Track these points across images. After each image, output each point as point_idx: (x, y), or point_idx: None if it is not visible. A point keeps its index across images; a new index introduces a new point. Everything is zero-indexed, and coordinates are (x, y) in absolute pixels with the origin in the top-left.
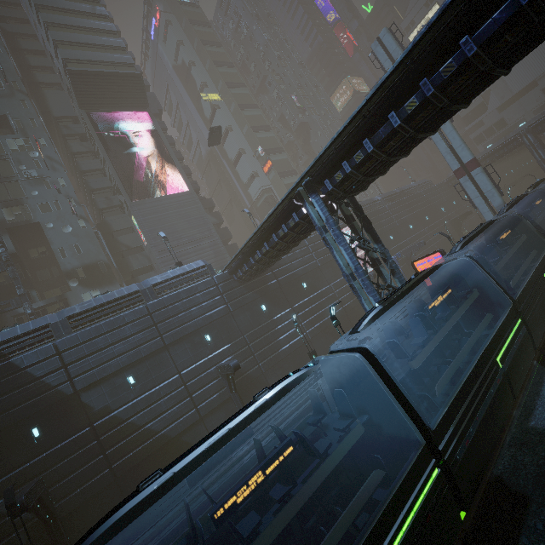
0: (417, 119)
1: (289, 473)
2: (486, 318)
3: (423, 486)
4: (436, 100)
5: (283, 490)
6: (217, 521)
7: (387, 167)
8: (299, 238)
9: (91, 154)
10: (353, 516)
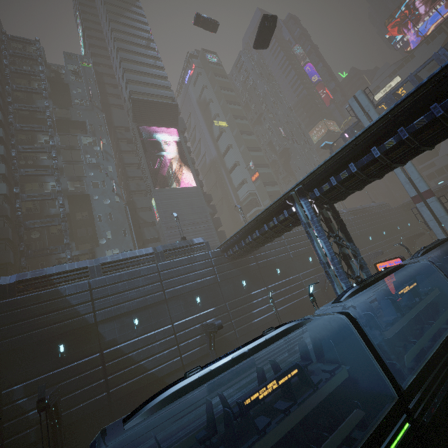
0: (393, 153)
1: (292, 391)
2: (446, 313)
3: (396, 433)
4: (409, 142)
5: (286, 404)
6: (246, 407)
7: (364, 185)
8: (284, 230)
9: (133, 153)
10: (340, 440)
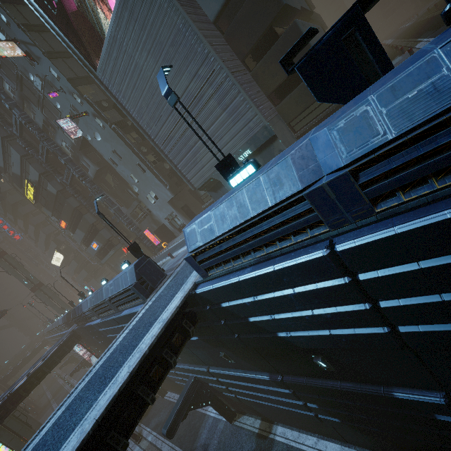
0: None
1: None
2: None
3: None
4: None
5: None
6: None
7: None
8: None
9: None
10: None
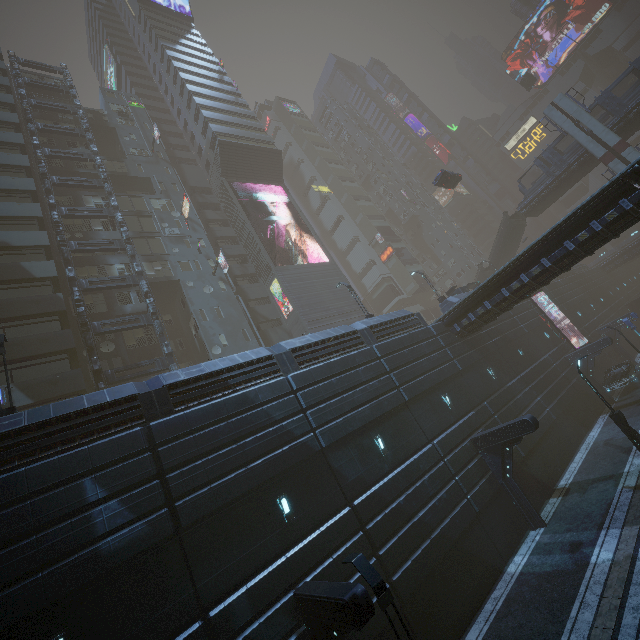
0: None
1: None
2: None
3: None
4: None
5: None
6: None
7: None
8: (599, 246)
9: (224, 223)
10: None
